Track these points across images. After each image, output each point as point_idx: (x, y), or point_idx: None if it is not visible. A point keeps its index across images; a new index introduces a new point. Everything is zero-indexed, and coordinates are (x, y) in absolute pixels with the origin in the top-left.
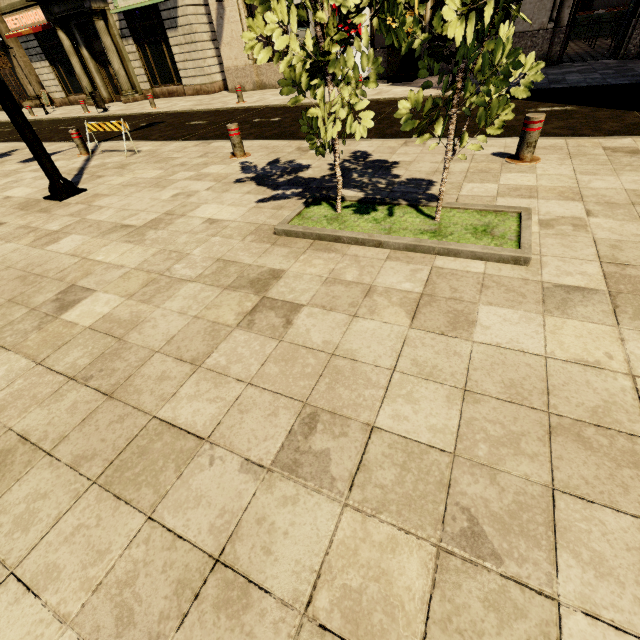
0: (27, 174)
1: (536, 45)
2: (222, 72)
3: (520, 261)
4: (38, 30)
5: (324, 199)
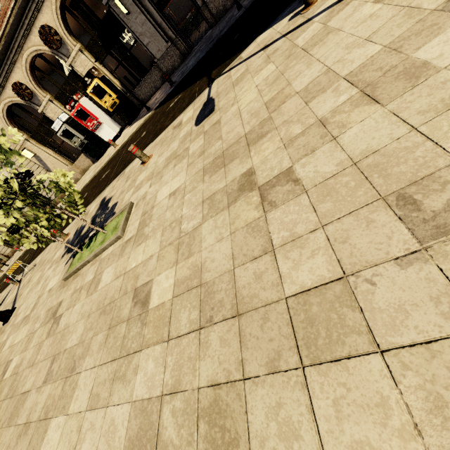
0: None
1: (172, 55)
2: None
3: (119, 237)
4: None
5: (80, 247)
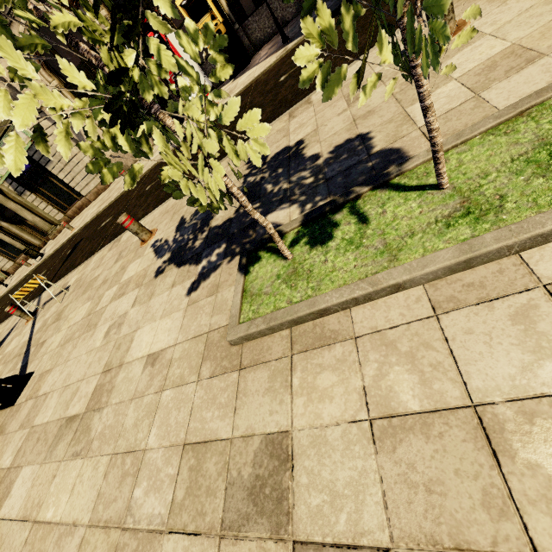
0: None
1: None
2: None
3: None
4: None
5: (258, 247)
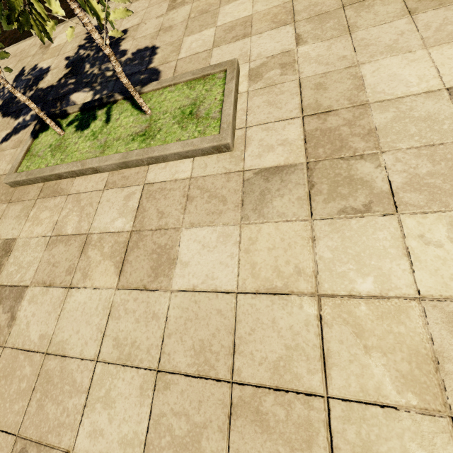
0: None
1: None
2: None
3: (222, 149)
4: None
5: (51, 119)
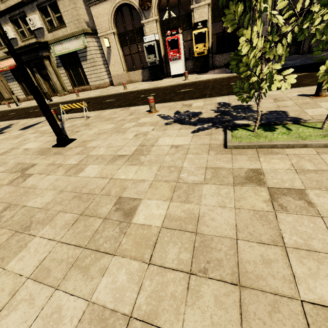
0: (29, 135)
1: None
2: (109, 78)
3: None
4: (13, 68)
5: (236, 126)
